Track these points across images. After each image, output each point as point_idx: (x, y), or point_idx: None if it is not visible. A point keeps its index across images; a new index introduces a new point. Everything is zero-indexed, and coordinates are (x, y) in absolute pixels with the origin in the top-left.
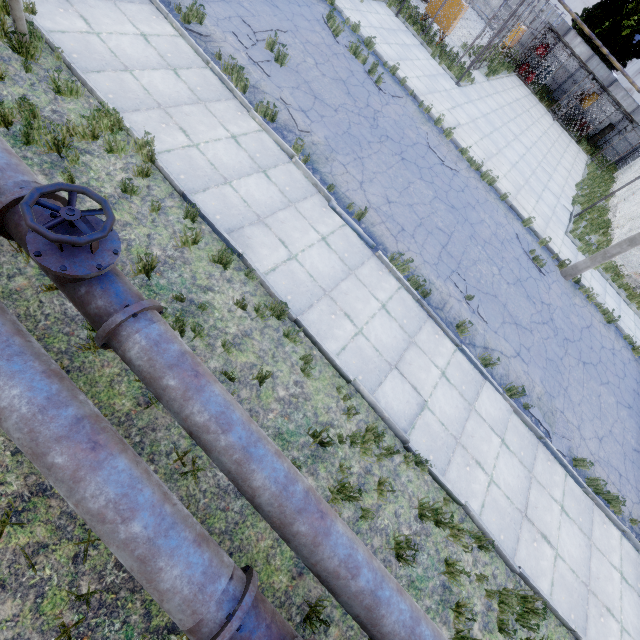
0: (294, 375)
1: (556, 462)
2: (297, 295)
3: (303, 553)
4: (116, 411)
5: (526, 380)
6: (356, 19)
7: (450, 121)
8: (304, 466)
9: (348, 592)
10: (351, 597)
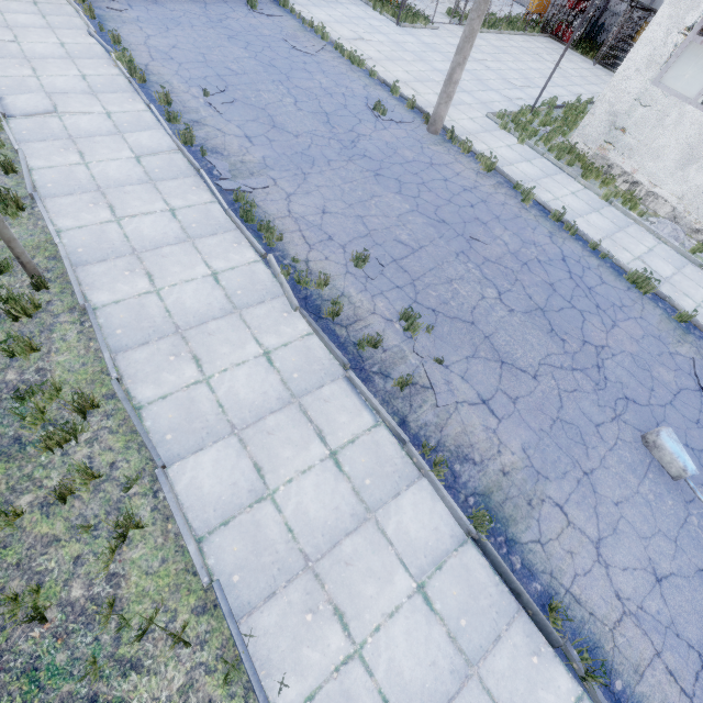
0: None
1: (208, 192)
2: None
3: None
4: None
5: (236, 149)
6: None
7: (348, 36)
8: None
9: None
10: None
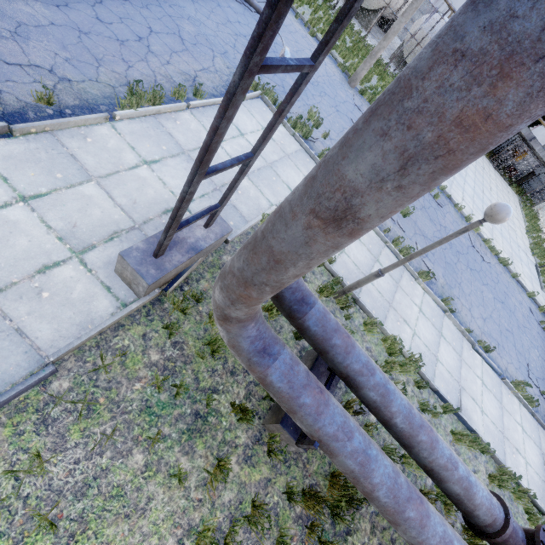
0: (526, 524)
1: None
2: (497, 447)
3: None
4: None
5: None
6: None
7: (468, 211)
8: None
9: None
10: None
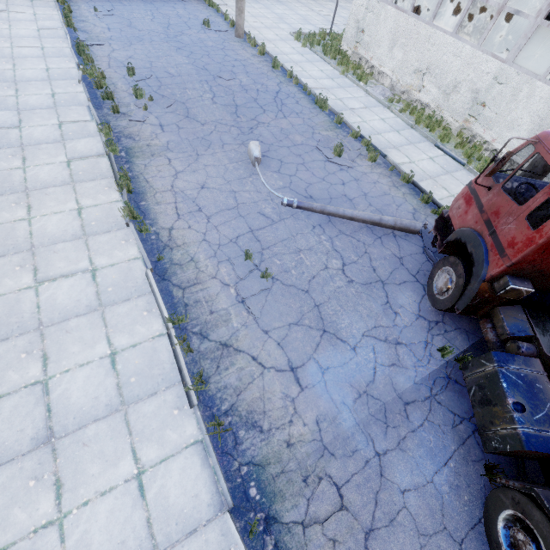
0: None
1: (68, 44)
2: None
3: None
4: None
5: (98, 32)
6: None
7: None
8: None
9: None
10: None
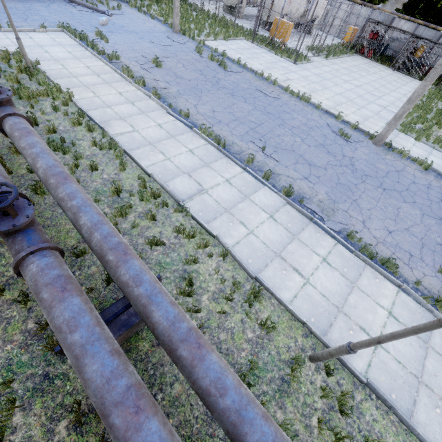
0: (116, 171)
1: (327, 235)
2: (132, 144)
3: (53, 193)
4: (18, 173)
5: (309, 191)
6: (220, 48)
7: (281, 78)
8: (106, 204)
9: (67, 207)
10: (68, 209)
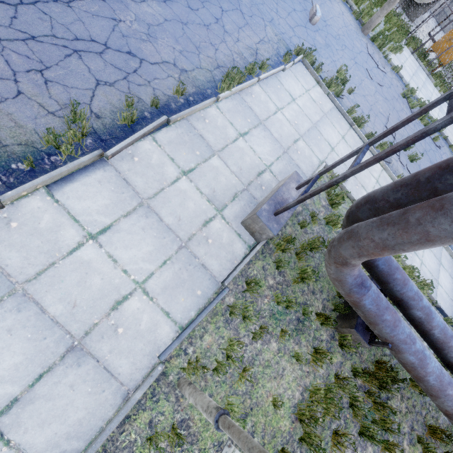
0: None
1: None
2: None
3: None
4: None
5: None
6: (405, 76)
7: None
8: None
9: None
10: None
